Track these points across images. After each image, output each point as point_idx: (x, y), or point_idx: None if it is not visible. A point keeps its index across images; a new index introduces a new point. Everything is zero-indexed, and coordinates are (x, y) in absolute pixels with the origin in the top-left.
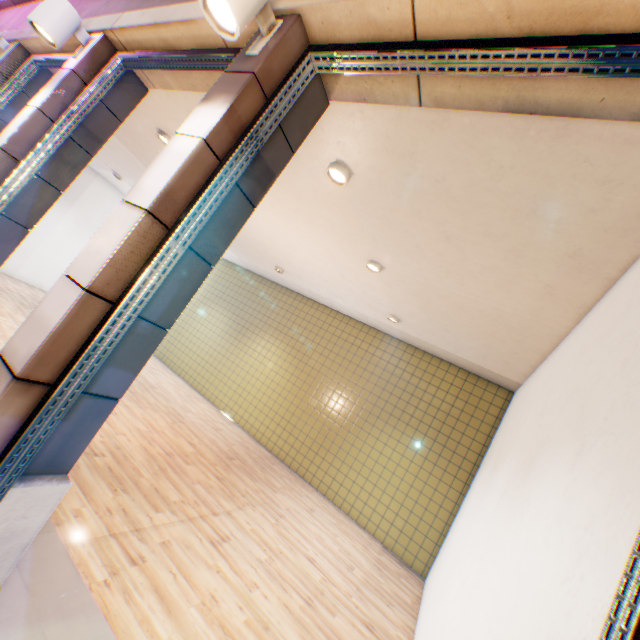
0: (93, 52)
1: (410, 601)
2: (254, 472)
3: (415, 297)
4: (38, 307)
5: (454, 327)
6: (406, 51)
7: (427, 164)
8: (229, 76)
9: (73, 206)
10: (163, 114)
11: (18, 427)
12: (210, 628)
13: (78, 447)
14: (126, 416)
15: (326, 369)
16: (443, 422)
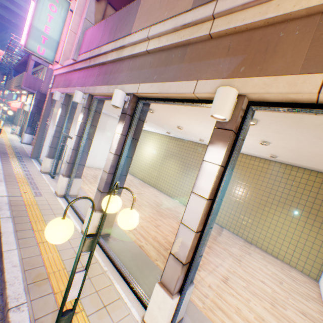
0: (131, 103)
1: (315, 297)
2: (217, 239)
3: (289, 151)
4: (177, 236)
5: (316, 161)
6: (312, 109)
7: (310, 121)
8: (218, 130)
9: (103, 133)
10: (150, 105)
11: (184, 276)
12: (243, 322)
13: (193, 273)
14: (162, 226)
15: (234, 182)
16: (312, 203)
